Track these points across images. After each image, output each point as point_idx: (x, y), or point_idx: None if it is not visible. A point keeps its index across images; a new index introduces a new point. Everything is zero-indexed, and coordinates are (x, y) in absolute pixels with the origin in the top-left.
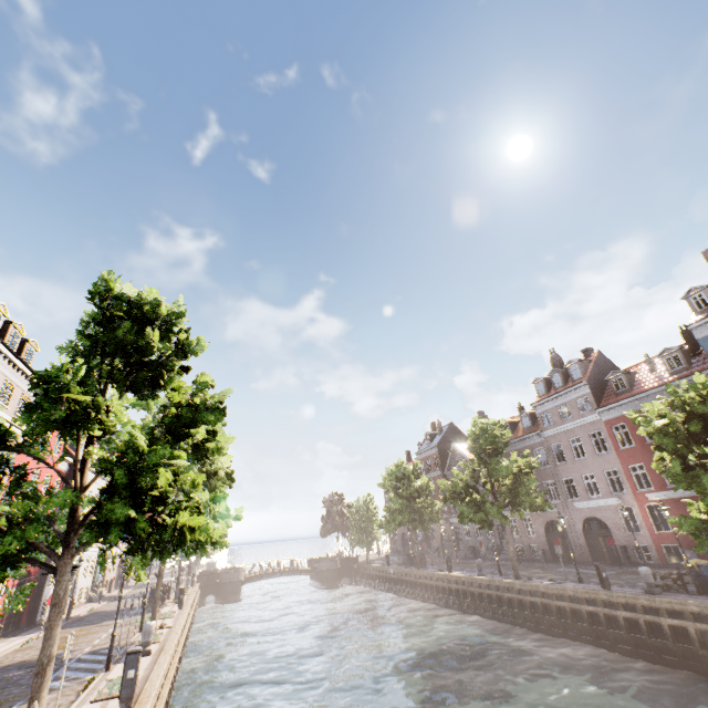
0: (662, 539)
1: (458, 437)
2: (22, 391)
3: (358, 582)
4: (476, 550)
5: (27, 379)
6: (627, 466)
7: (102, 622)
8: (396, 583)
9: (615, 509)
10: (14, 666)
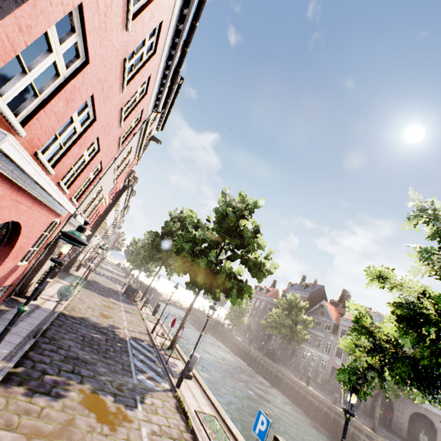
0: None
1: (322, 296)
2: (153, 126)
3: (219, 338)
4: (305, 369)
5: (159, 119)
6: None
7: (109, 297)
8: (254, 360)
9: None
10: (89, 323)
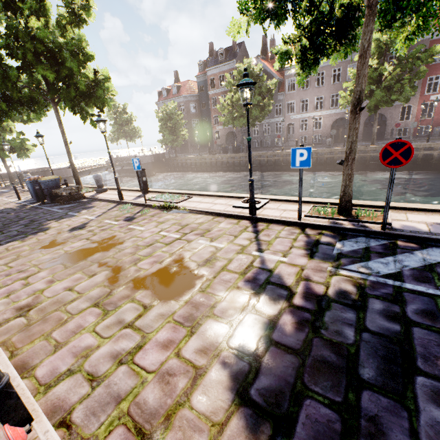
0: (421, 123)
1: (246, 58)
2: None
3: (168, 170)
4: (262, 143)
5: None
6: (428, 77)
7: (43, 227)
8: (227, 164)
9: (399, 107)
10: (316, 394)
